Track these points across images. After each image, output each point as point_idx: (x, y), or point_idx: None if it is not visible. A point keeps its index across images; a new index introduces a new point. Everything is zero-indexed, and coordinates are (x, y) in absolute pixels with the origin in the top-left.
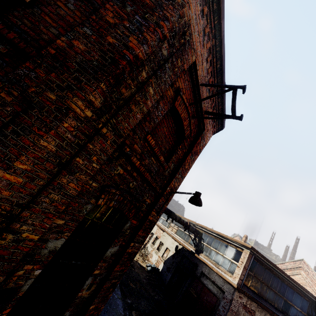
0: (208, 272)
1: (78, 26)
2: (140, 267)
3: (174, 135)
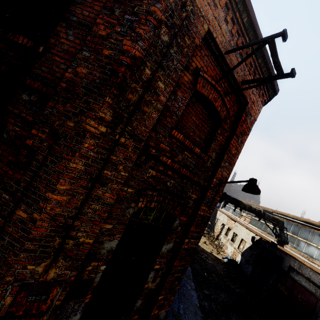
0: (298, 266)
1: (78, 53)
2: (216, 259)
3: (208, 121)
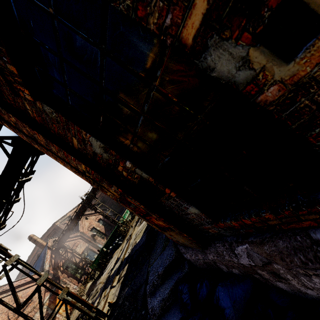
0: None
1: None
2: None
3: None
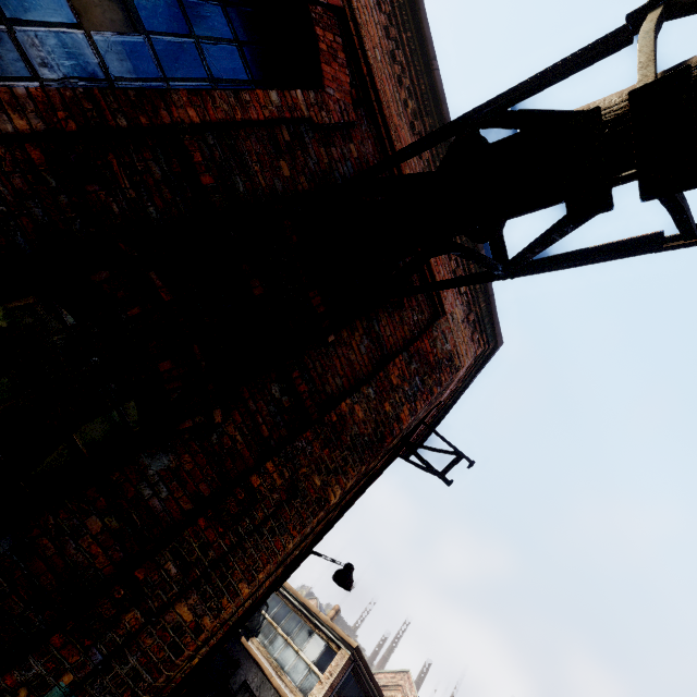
0: (258, 684)
1: (365, 386)
2: None
3: None
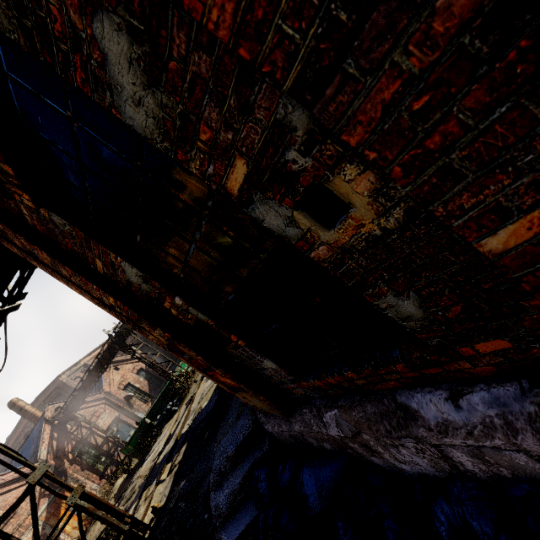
0: None
1: None
2: None
3: None
